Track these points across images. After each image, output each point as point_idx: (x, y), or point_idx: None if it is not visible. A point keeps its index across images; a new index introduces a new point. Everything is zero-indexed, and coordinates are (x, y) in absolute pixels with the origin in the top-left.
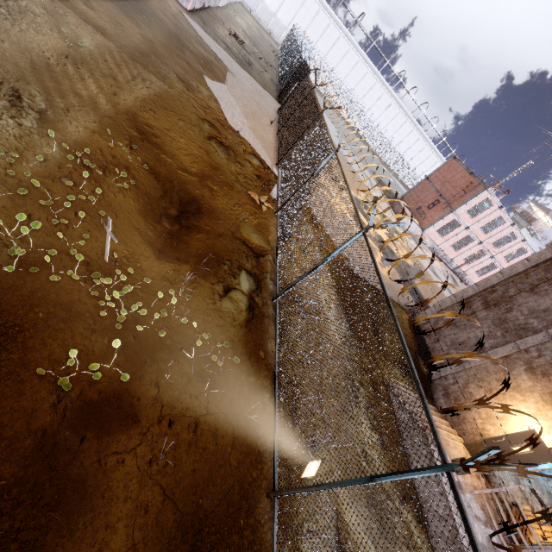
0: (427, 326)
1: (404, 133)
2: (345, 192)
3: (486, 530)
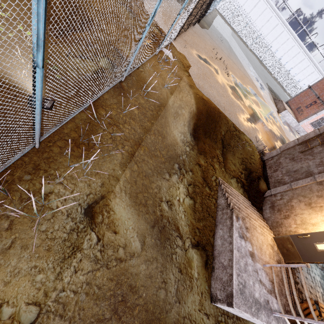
0: (271, 162)
1: (302, 67)
2: (232, 78)
3: (267, 295)
